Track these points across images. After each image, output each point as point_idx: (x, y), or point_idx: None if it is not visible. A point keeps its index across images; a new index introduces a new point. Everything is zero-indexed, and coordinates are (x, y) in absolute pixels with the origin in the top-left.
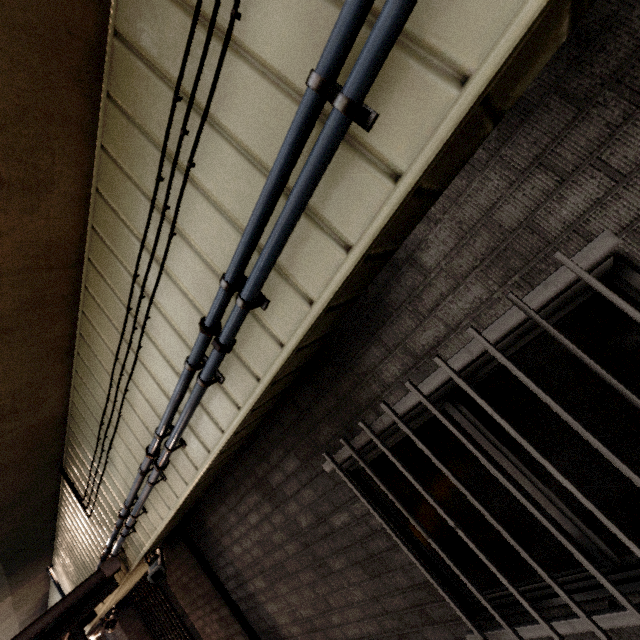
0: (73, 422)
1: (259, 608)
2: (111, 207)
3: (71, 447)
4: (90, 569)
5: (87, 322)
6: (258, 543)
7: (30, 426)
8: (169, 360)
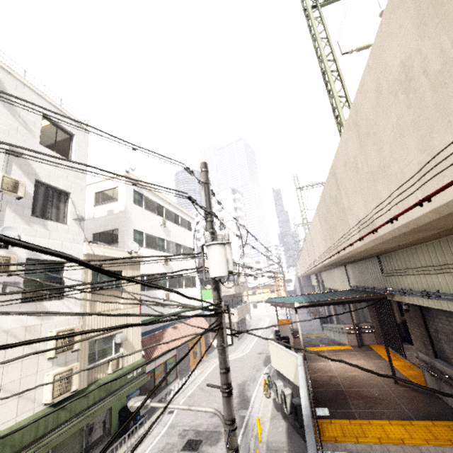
0: (394, 255)
1: (439, 342)
2: (449, 246)
3: (387, 257)
4: (370, 283)
5: (420, 249)
6: (450, 330)
7: (383, 253)
8: (448, 284)
